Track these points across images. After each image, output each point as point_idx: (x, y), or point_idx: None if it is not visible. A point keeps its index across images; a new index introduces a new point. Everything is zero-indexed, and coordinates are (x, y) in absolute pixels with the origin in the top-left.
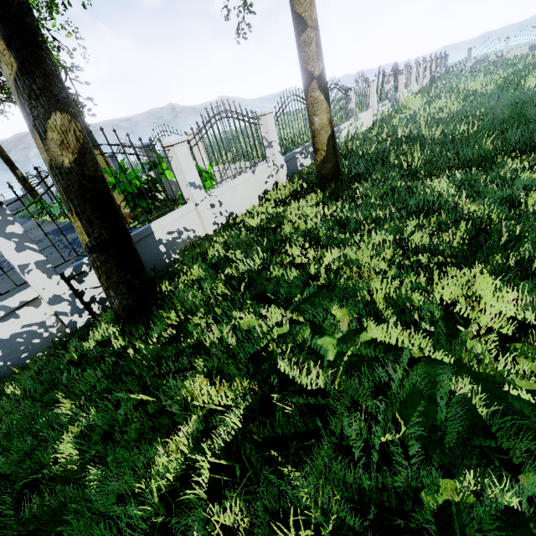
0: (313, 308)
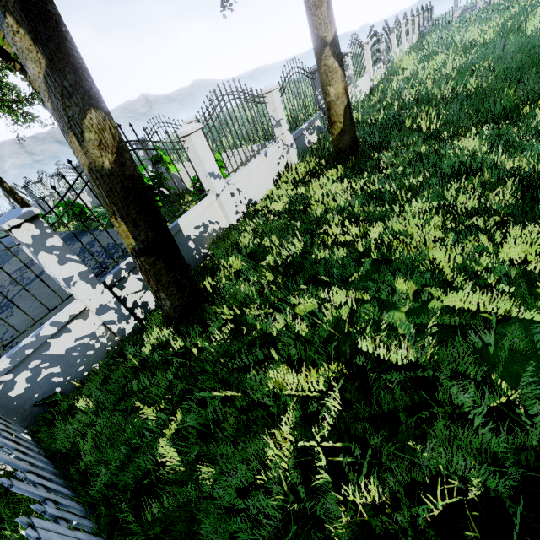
0: (375, 285)
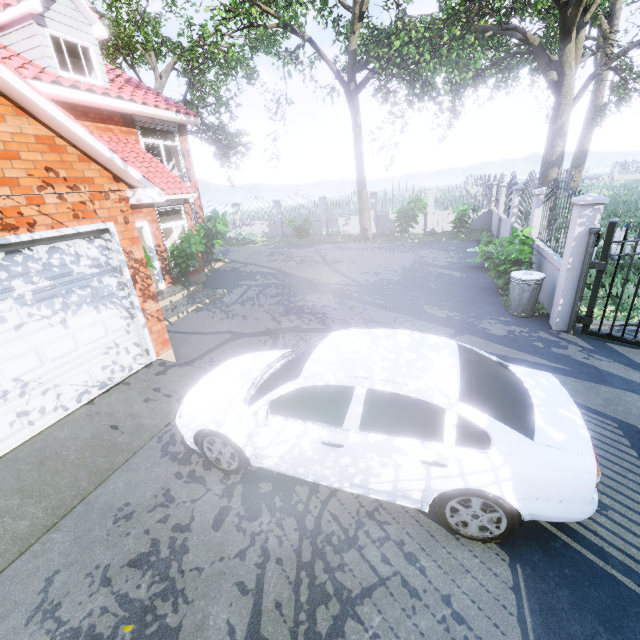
0: None
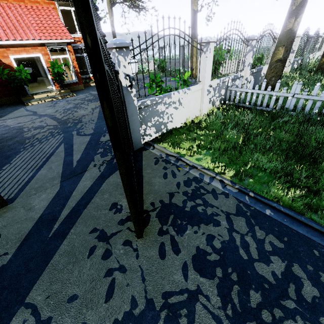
0: None
